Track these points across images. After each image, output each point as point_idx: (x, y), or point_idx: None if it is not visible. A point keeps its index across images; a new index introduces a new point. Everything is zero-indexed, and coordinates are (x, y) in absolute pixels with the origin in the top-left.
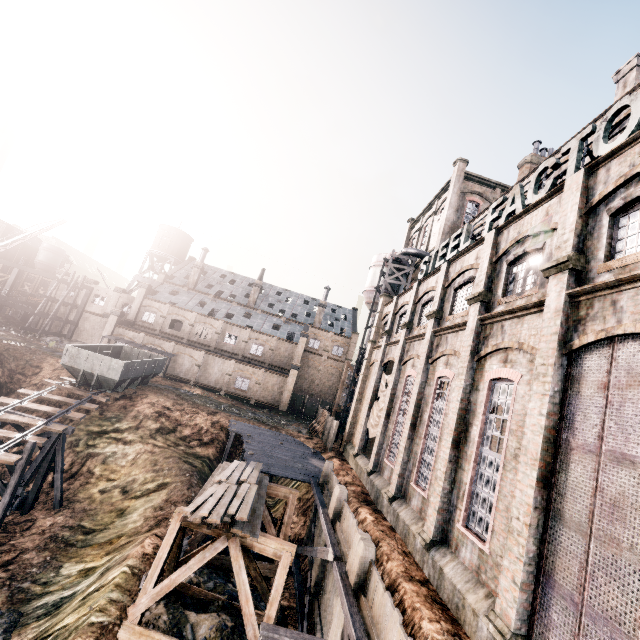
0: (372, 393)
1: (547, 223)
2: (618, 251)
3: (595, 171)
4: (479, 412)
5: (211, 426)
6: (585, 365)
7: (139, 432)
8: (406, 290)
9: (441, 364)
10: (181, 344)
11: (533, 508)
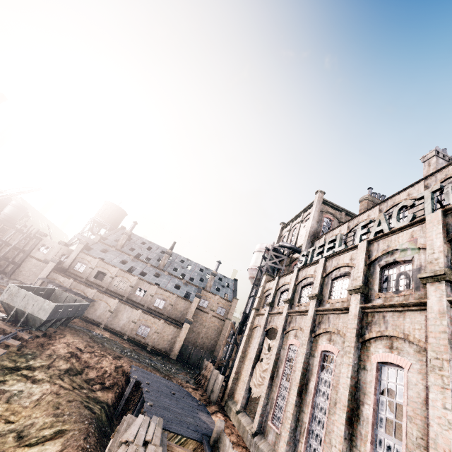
0: (256, 354)
1: (414, 243)
2: None
3: (450, 213)
4: (370, 391)
5: (114, 370)
6: None
7: (49, 371)
8: (287, 273)
9: (324, 339)
10: (101, 292)
11: None
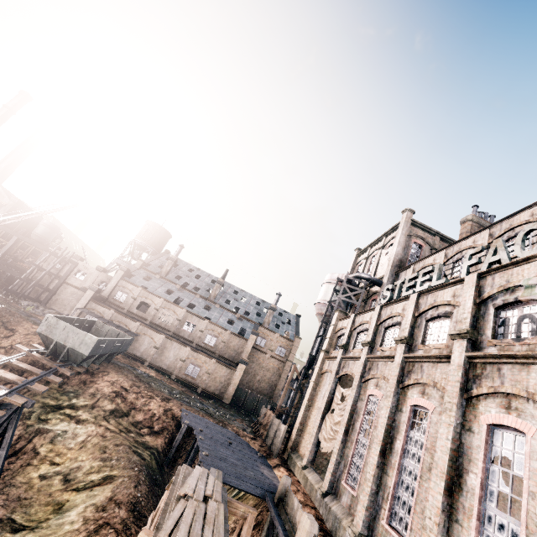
0: (325, 403)
1: None
2: None
3: None
4: (477, 458)
5: (163, 413)
6: None
7: (94, 411)
8: (365, 310)
9: (415, 392)
10: (145, 325)
11: None
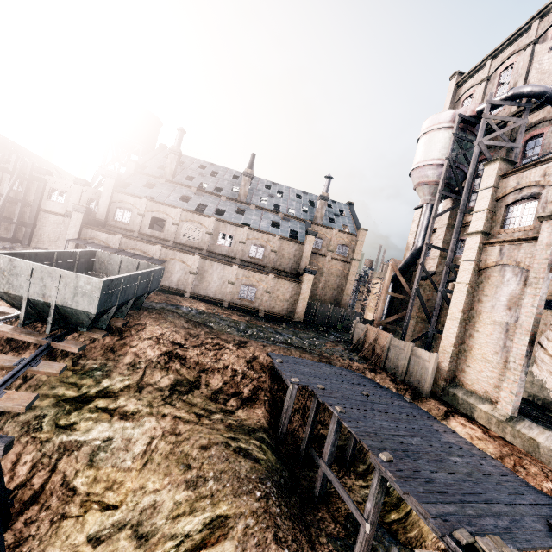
0: (534, 318)
1: None
2: None
3: None
4: None
5: (247, 367)
6: None
7: (144, 395)
8: None
9: None
10: (169, 247)
11: None
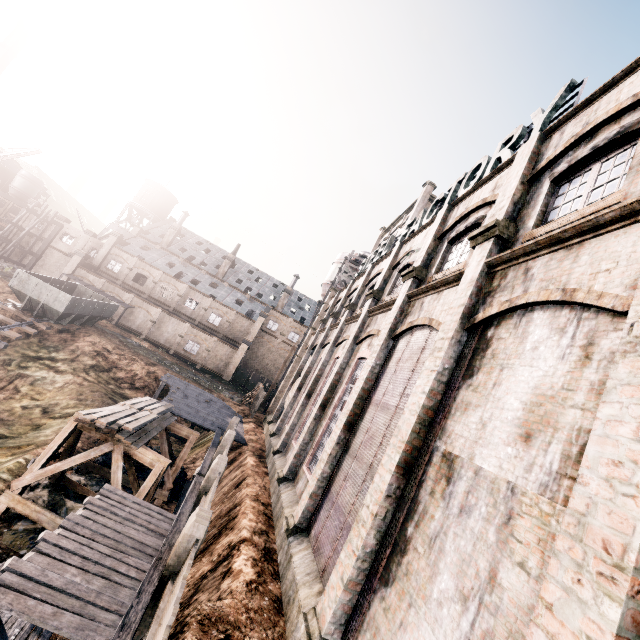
0: (297, 371)
1: (423, 242)
2: (443, 269)
3: (454, 208)
4: (344, 383)
5: (146, 375)
6: (398, 347)
7: (73, 364)
8: (346, 286)
9: (341, 347)
10: (140, 298)
11: (336, 443)
